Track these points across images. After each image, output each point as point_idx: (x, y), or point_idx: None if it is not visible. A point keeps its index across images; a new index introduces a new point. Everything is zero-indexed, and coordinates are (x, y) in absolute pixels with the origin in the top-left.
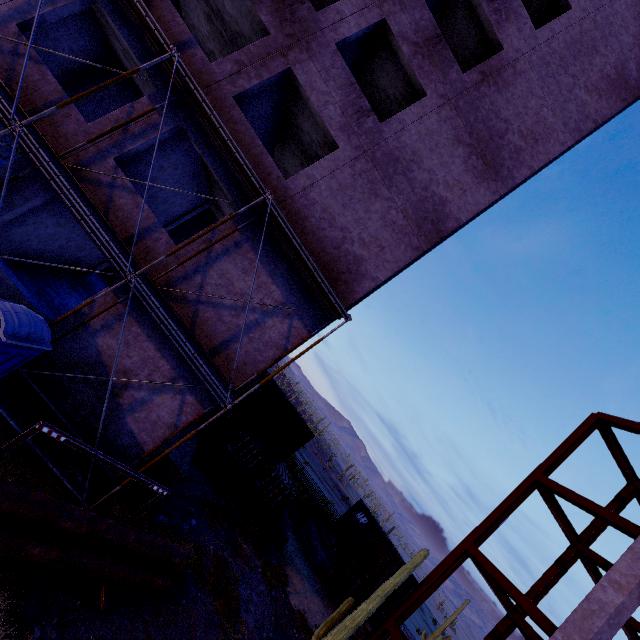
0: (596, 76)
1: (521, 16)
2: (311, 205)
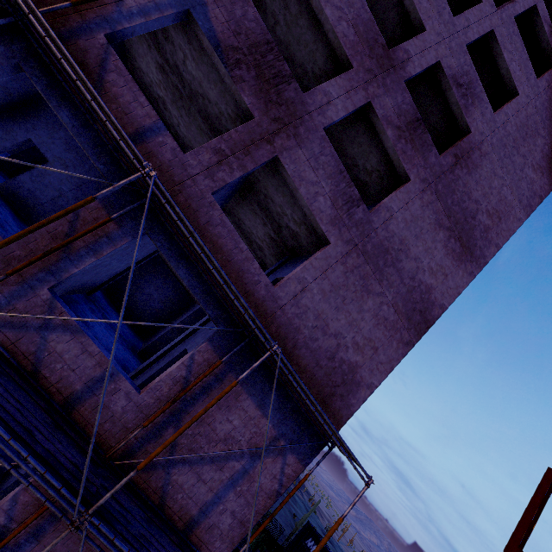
0: (539, 155)
1: (483, 101)
2: (303, 313)
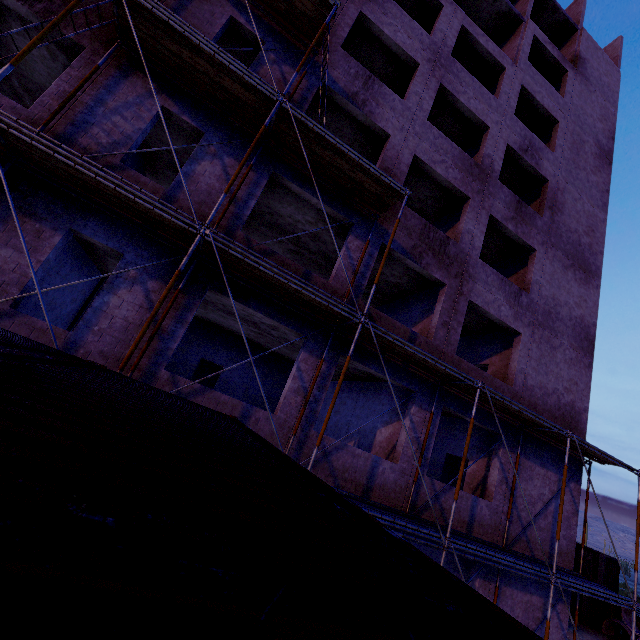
0: (591, 159)
1: (543, 149)
2: (532, 391)
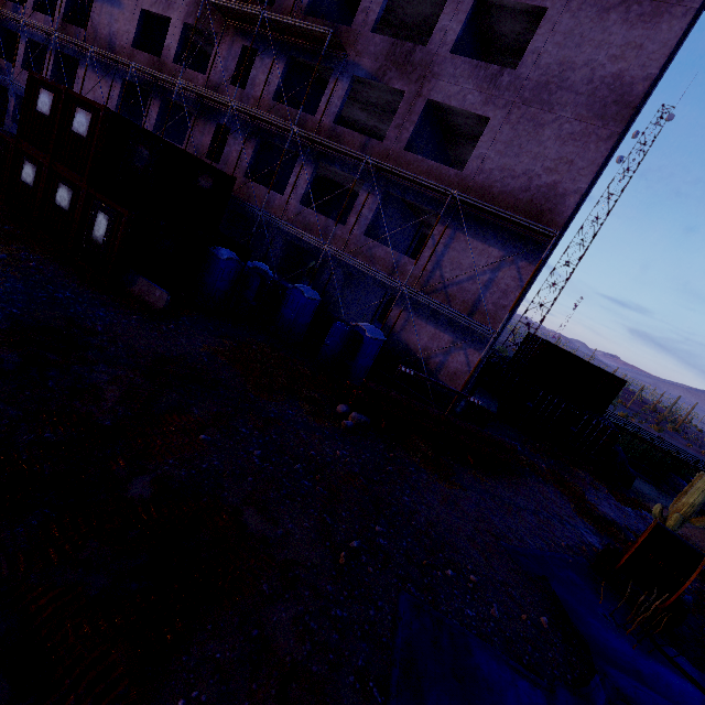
0: None
1: None
2: (489, 175)
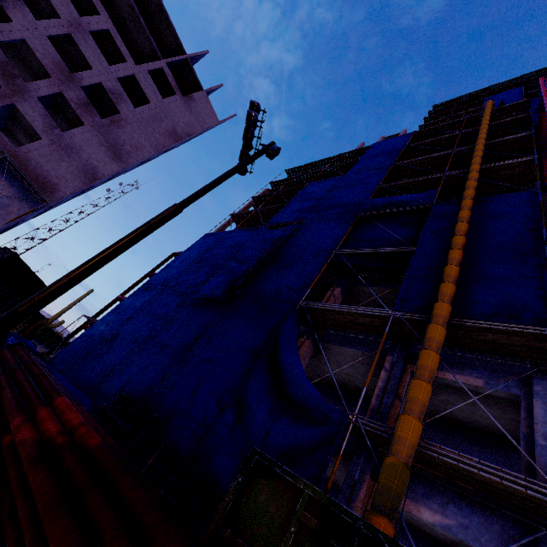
0: (163, 130)
1: (128, 102)
2: (30, 160)
